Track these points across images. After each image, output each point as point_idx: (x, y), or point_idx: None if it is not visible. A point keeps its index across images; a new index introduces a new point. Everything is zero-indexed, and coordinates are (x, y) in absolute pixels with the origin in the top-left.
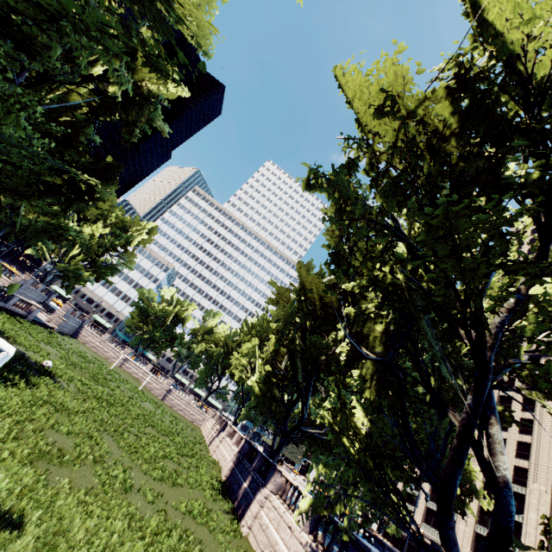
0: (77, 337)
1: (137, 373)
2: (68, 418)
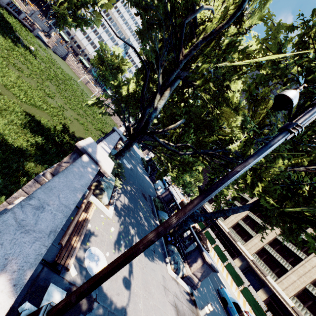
0: (65, 60)
1: (93, 91)
2: (31, 65)
